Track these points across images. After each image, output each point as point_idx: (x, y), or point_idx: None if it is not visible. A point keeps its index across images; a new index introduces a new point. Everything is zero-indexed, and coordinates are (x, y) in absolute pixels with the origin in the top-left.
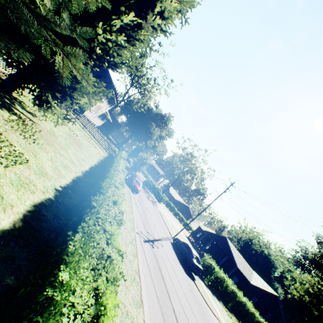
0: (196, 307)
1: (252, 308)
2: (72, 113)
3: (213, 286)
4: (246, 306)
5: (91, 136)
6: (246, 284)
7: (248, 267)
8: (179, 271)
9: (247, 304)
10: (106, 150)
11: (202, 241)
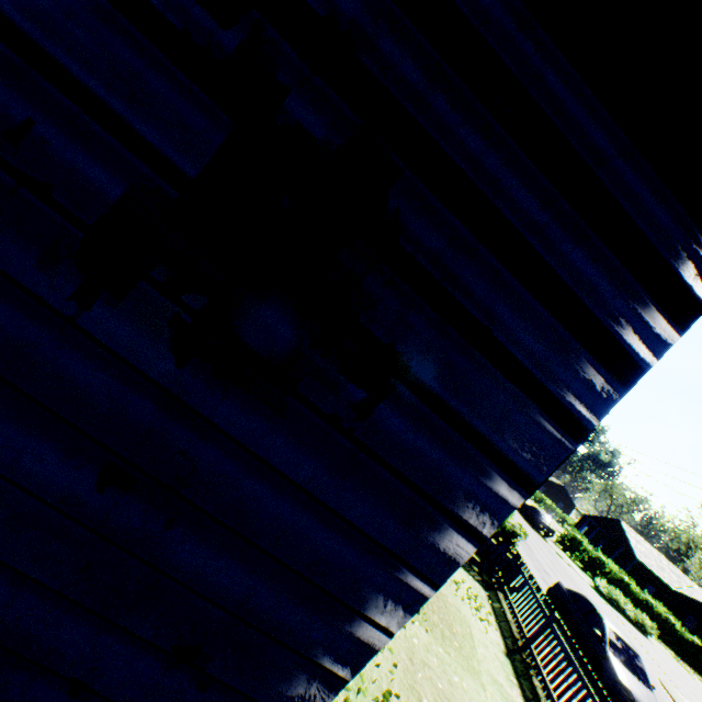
0: (536, 538)
1: (666, 613)
2: None
3: (585, 568)
4: (656, 612)
5: None
6: (668, 595)
7: (678, 574)
8: (521, 520)
9: (656, 607)
10: None
11: (590, 540)
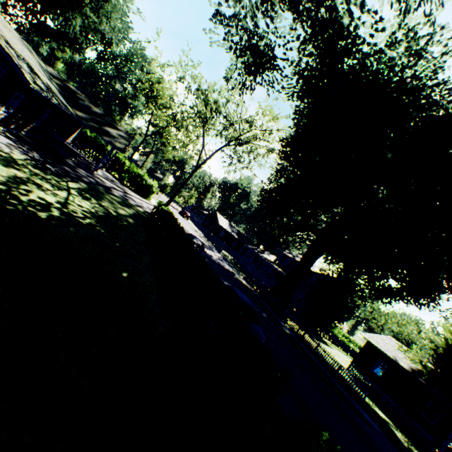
0: None
1: None
2: (332, 343)
3: None
4: None
5: (341, 350)
6: None
7: None
8: None
9: None
10: (351, 356)
11: None
